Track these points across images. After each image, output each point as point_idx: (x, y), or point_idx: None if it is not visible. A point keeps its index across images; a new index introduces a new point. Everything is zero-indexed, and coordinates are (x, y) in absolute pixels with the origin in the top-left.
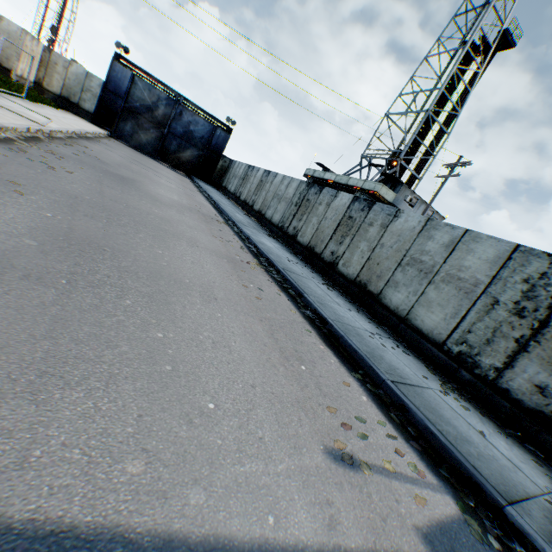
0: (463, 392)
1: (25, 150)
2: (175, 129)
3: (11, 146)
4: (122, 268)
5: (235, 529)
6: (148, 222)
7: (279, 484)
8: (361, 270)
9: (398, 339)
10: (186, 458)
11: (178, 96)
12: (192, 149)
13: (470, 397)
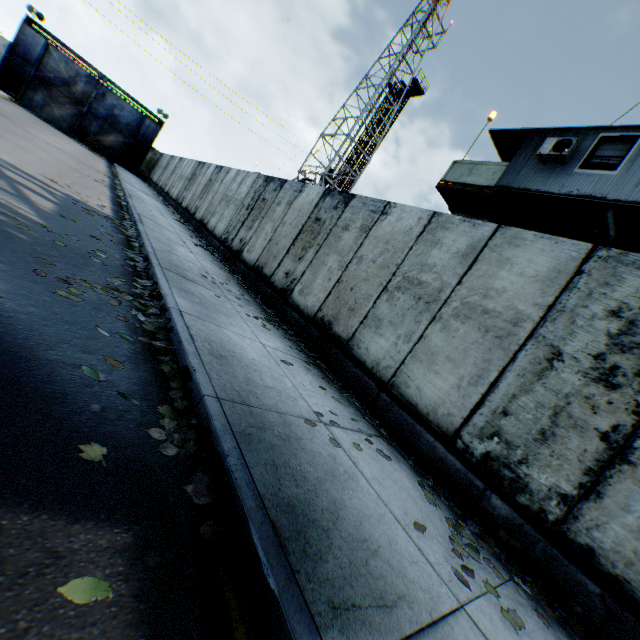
0: (217, 255)
1: None
2: (97, 110)
3: None
4: None
5: None
6: (4, 126)
7: (1, 154)
8: (205, 212)
9: (203, 242)
10: None
11: (101, 76)
12: (117, 135)
13: (218, 256)
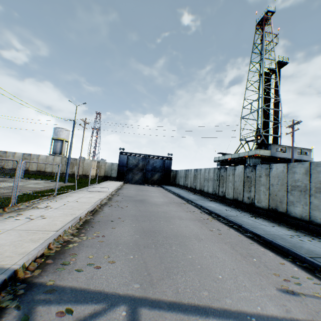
0: None
1: (111, 204)
2: (148, 168)
3: (108, 205)
4: (165, 237)
5: (246, 309)
6: (160, 216)
7: (258, 298)
8: (268, 201)
9: (313, 235)
10: (219, 291)
11: (145, 155)
12: (157, 173)
13: None
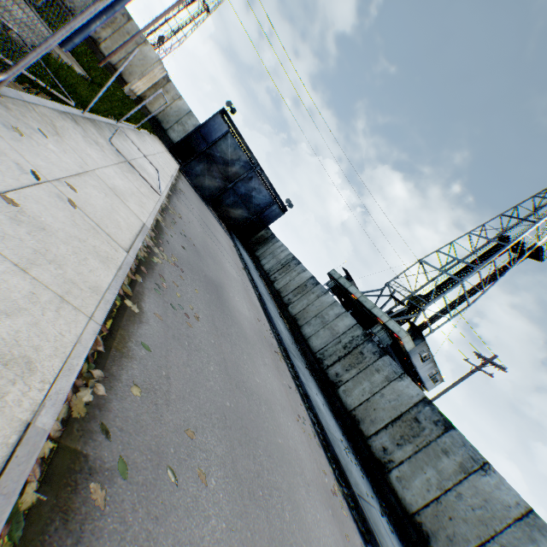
0: None
1: (163, 277)
2: (239, 188)
3: (155, 274)
4: None
5: None
6: (270, 439)
7: None
8: (424, 507)
9: None
10: None
11: (256, 164)
12: (244, 210)
13: None
